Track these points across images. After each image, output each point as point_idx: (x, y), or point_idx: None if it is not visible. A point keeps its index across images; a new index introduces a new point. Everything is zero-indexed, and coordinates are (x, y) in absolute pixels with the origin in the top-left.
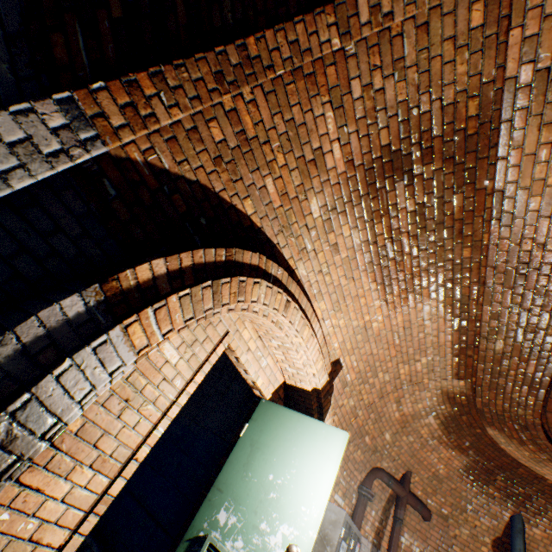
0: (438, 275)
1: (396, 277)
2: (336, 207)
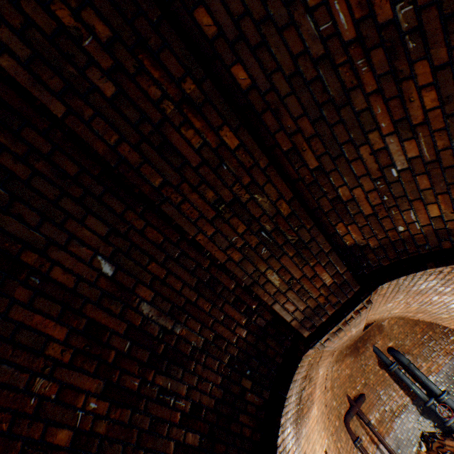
0: (319, 366)
1: (312, 395)
2: (298, 452)
